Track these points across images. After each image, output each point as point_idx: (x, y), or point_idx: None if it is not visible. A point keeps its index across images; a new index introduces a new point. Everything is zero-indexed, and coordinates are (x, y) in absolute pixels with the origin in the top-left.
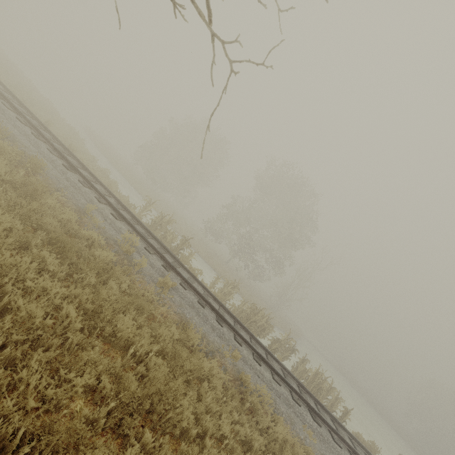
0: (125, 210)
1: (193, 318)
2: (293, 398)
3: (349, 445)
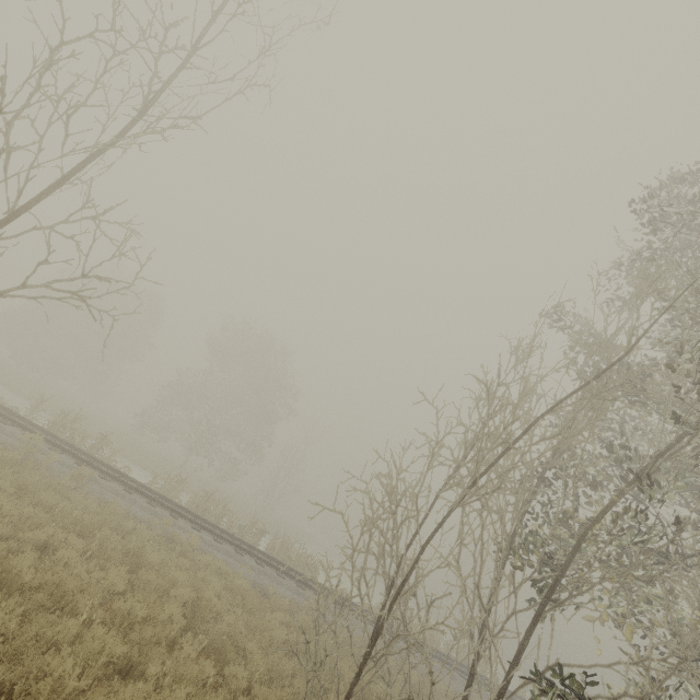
0: (10, 414)
1: (117, 500)
2: (236, 551)
3: (295, 577)
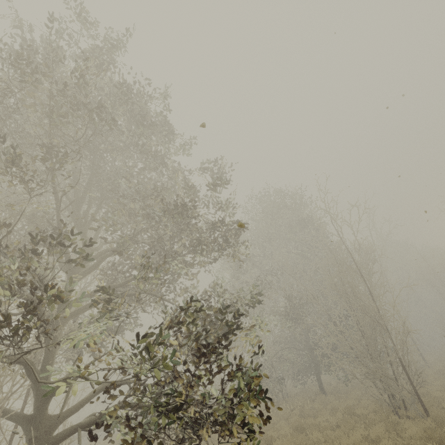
0: None
1: None
2: None
3: None
